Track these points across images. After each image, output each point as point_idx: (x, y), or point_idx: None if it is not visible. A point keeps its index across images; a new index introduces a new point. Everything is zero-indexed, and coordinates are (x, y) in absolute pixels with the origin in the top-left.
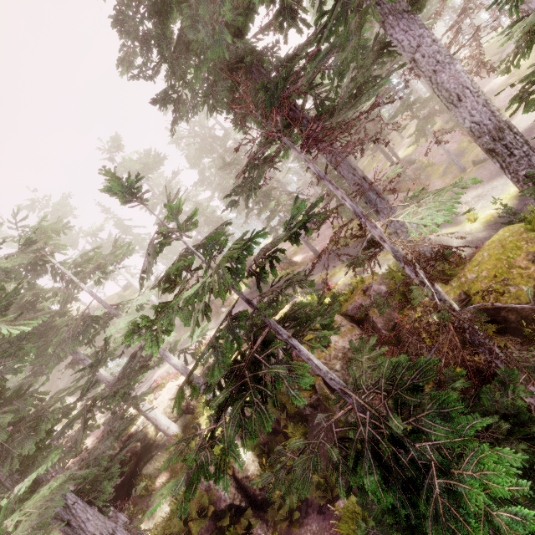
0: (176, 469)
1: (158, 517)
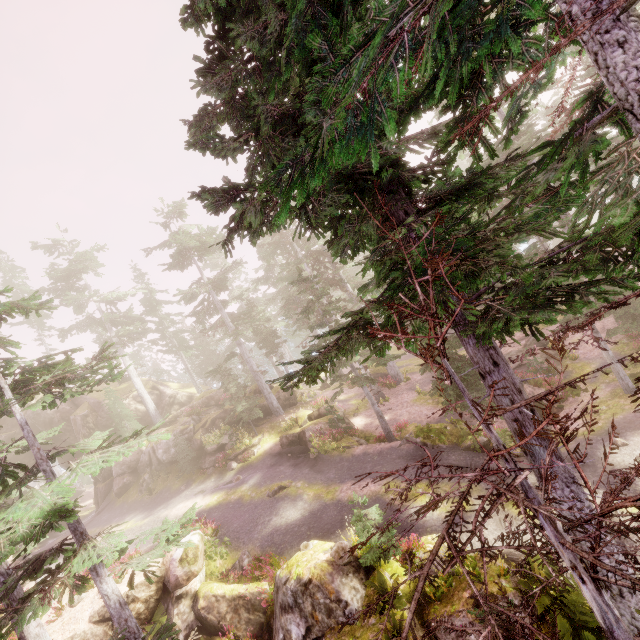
0: None
1: None
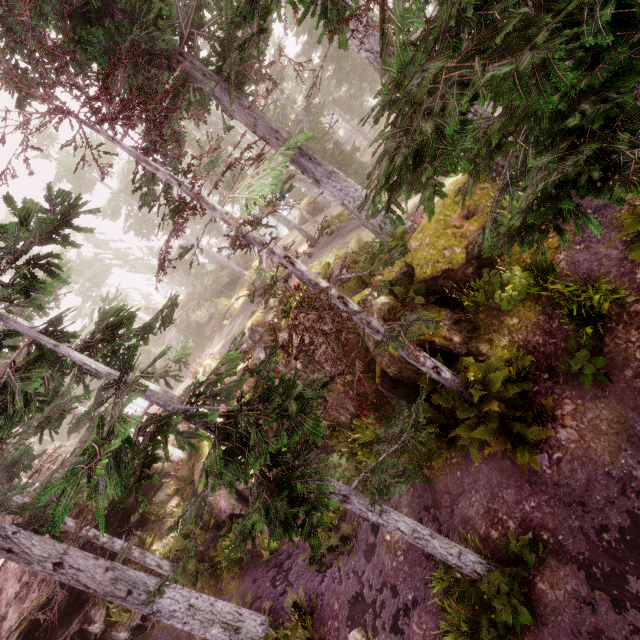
0: (186, 492)
1: (170, 537)
